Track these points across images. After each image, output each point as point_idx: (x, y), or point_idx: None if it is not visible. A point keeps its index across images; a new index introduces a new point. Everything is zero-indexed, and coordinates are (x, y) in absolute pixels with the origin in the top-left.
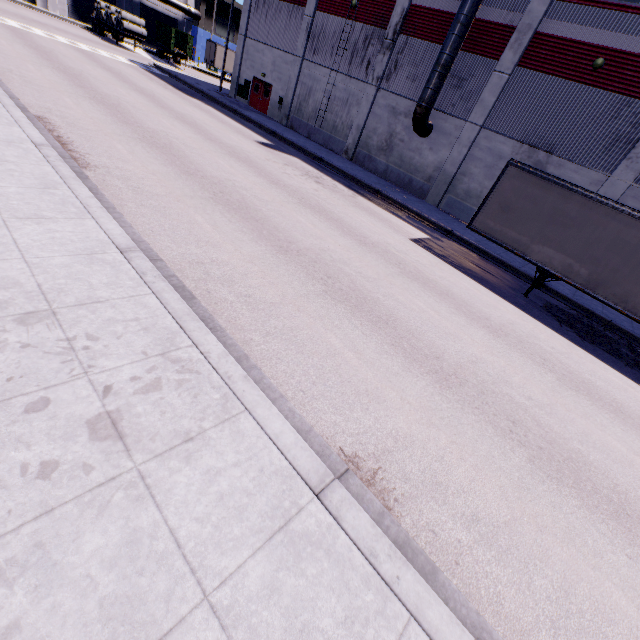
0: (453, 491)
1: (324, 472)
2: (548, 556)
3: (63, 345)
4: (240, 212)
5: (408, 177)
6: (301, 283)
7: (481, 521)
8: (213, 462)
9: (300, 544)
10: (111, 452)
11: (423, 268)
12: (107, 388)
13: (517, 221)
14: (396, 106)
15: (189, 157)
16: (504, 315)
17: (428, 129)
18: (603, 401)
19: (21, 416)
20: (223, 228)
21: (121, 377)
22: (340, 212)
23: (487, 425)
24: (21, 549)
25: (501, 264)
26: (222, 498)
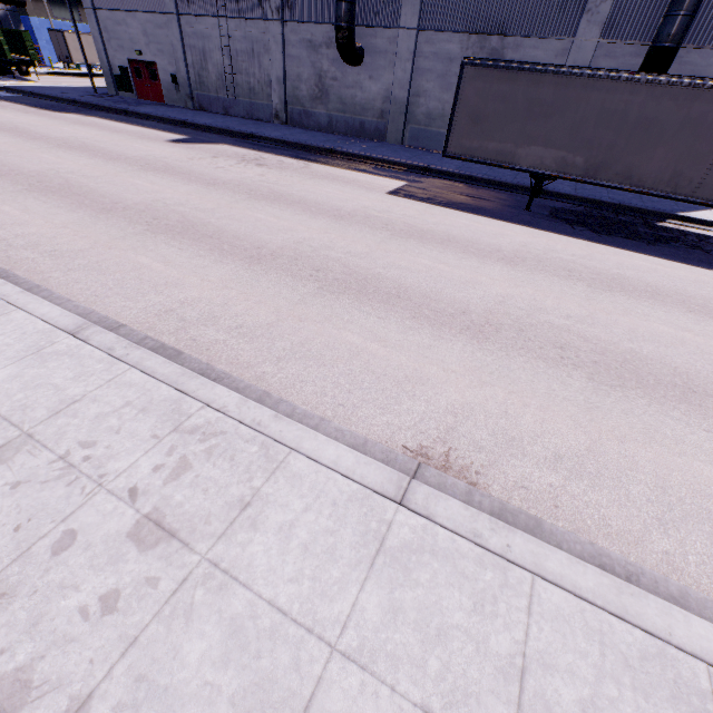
0: (528, 440)
1: (398, 478)
2: (636, 463)
3: (59, 466)
4: (187, 234)
5: (358, 121)
6: (291, 289)
7: (564, 457)
8: (281, 517)
9: (403, 557)
10: (170, 555)
11: (413, 221)
12: (132, 491)
13: (494, 129)
14: (312, 38)
15: (97, 190)
16: (514, 240)
17: (359, 54)
18: (638, 290)
19: (51, 561)
20: (176, 261)
21: (142, 473)
22: (299, 191)
23: (537, 361)
24: (123, 691)
25: (492, 184)
26: (307, 548)
